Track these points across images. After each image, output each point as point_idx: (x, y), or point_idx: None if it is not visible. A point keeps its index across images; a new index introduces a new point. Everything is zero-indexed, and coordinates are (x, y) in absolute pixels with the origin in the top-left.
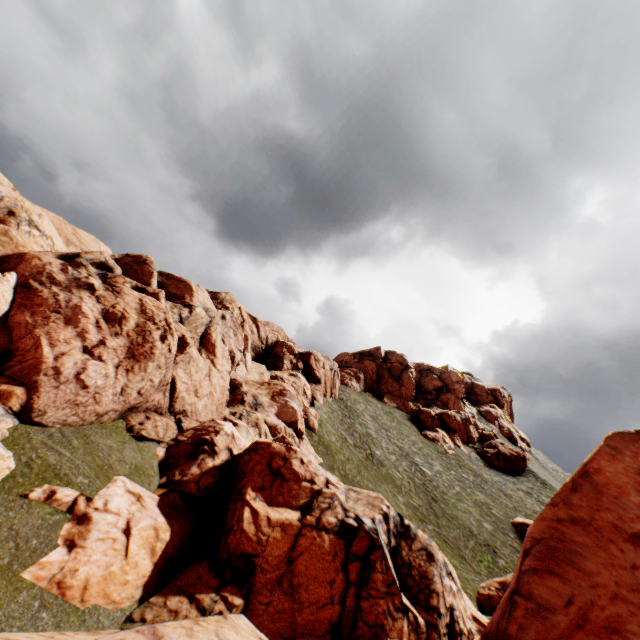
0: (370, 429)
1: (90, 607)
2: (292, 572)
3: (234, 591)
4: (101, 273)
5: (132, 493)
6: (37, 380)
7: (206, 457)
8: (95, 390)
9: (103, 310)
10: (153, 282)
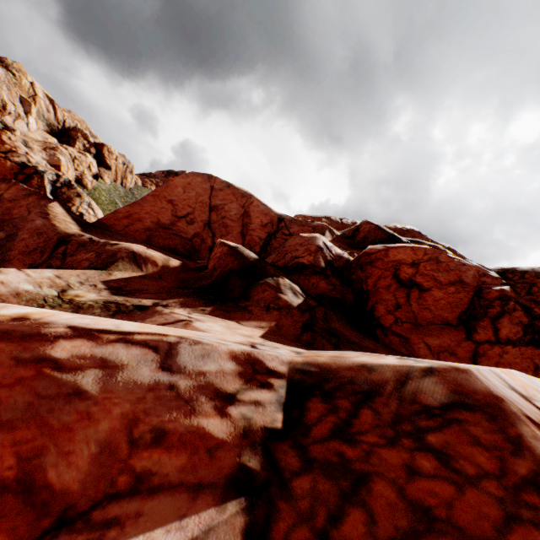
0: None
1: None
2: None
3: None
4: None
5: None
6: None
7: None
8: None
9: None
10: None
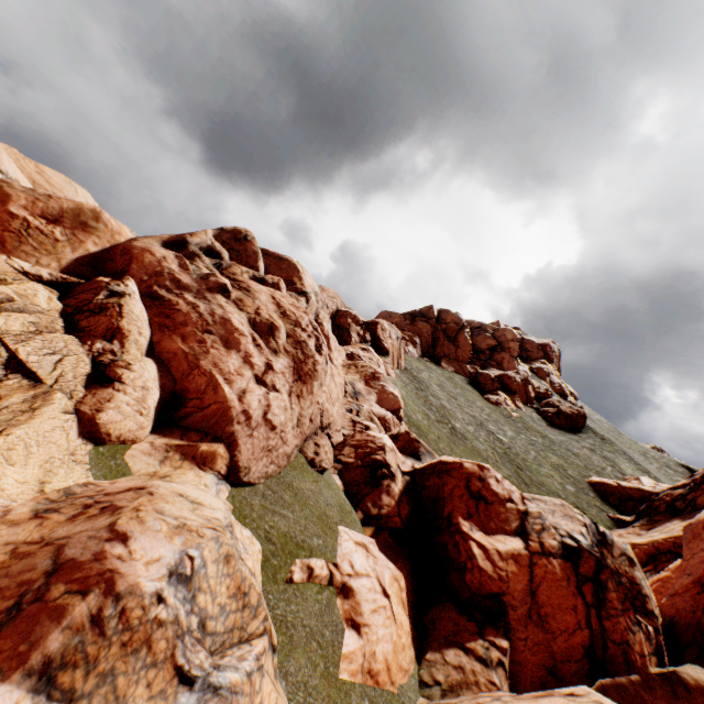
0: (442, 400)
1: (398, 686)
2: (536, 604)
3: (494, 633)
4: (215, 263)
5: (359, 544)
6: (232, 432)
7: (390, 482)
8: (280, 429)
9: (249, 320)
10: (260, 266)
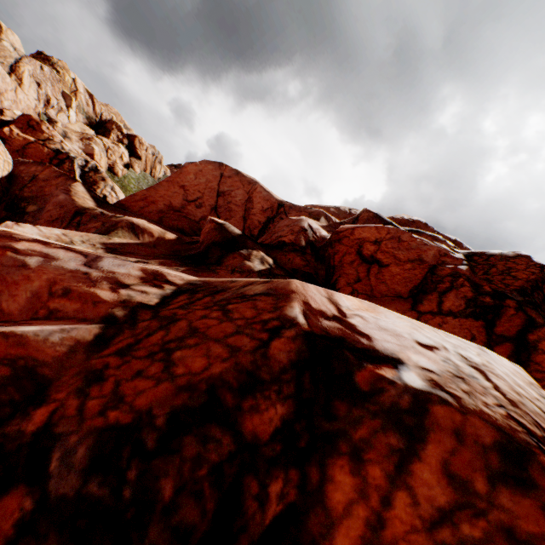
0: None
1: None
2: (25, 152)
3: None
4: None
5: None
6: None
7: None
8: None
9: None
10: None
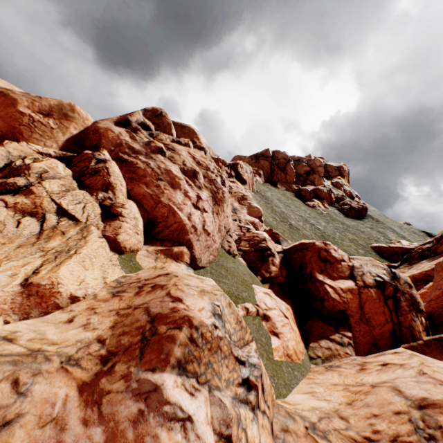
0: (281, 208)
1: (301, 360)
2: (363, 313)
3: (343, 330)
4: (149, 134)
5: (265, 293)
6: (189, 239)
7: (273, 258)
8: (211, 234)
9: (180, 169)
10: (173, 133)
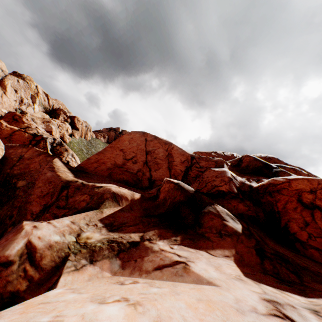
0: None
1: None
2: (11, 138)
3: None
4: None
5: None
6: None
7: None
8: None
9: None
10: None
